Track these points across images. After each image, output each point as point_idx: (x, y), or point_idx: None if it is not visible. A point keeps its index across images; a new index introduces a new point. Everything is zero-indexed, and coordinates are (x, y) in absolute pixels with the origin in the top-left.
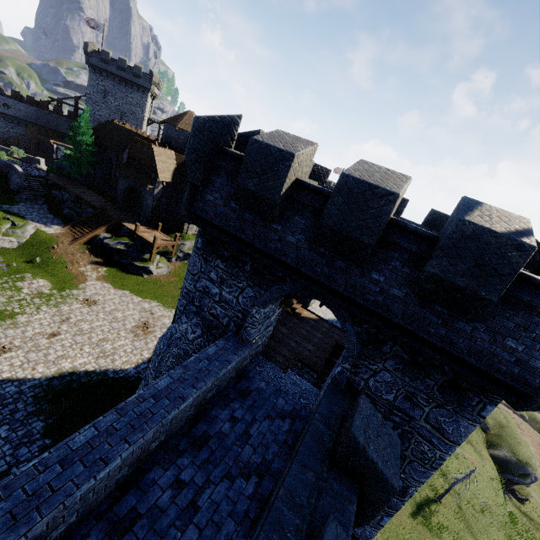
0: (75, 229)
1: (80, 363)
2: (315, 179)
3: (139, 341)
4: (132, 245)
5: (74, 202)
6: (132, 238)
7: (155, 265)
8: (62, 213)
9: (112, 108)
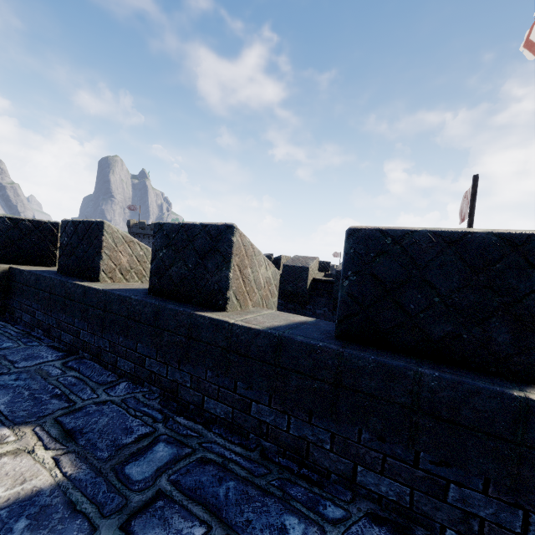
0: None
1: None
2: (321, 270)
3: None
4: None
5: None
6: None
7: None
8: None
9: None
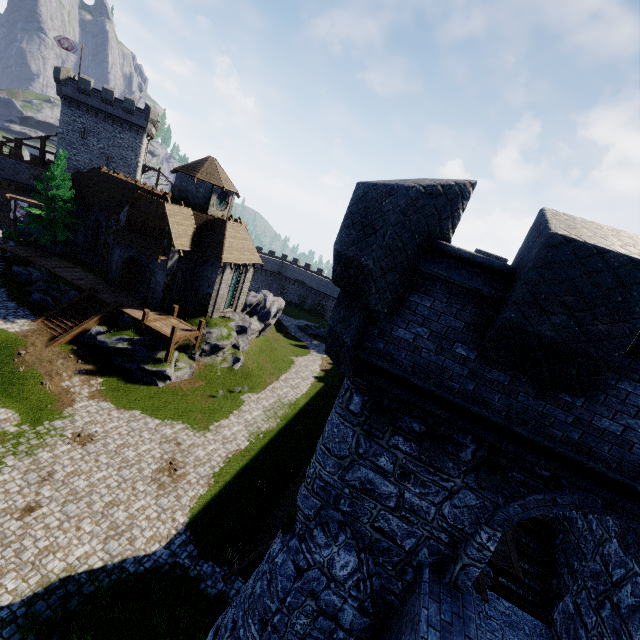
0: (52, 323)
1: (78, 556)
2: None
3: (167, 495)
4: (140, 341)
5: (48, 282)
6: (139, 330)
7: (173, 366)
8: (31, 298)
9: (94, 151)
